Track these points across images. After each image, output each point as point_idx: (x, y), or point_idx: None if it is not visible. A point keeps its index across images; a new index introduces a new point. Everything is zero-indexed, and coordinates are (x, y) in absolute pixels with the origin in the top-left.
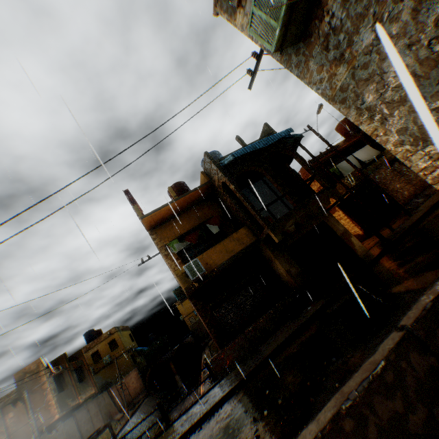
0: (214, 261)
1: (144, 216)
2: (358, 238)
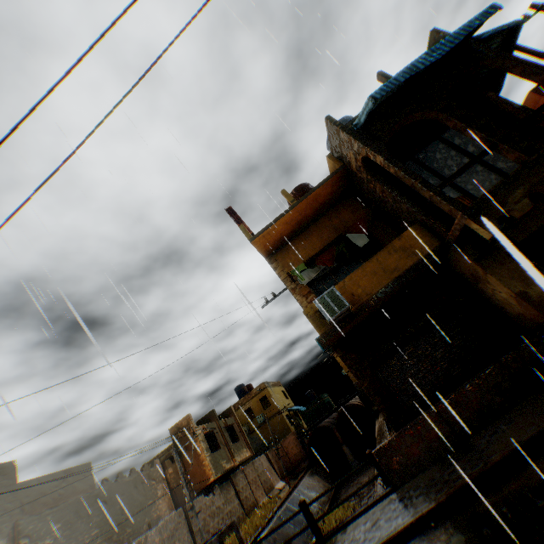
0: (364, 290)
1: (253, 237)
2: None
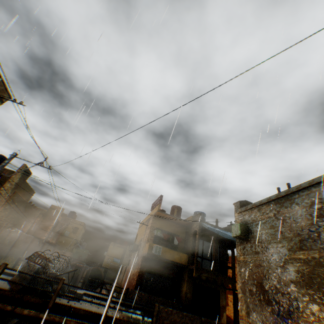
0: (165, 254)
1: (159, 211)
2: (231, 320)
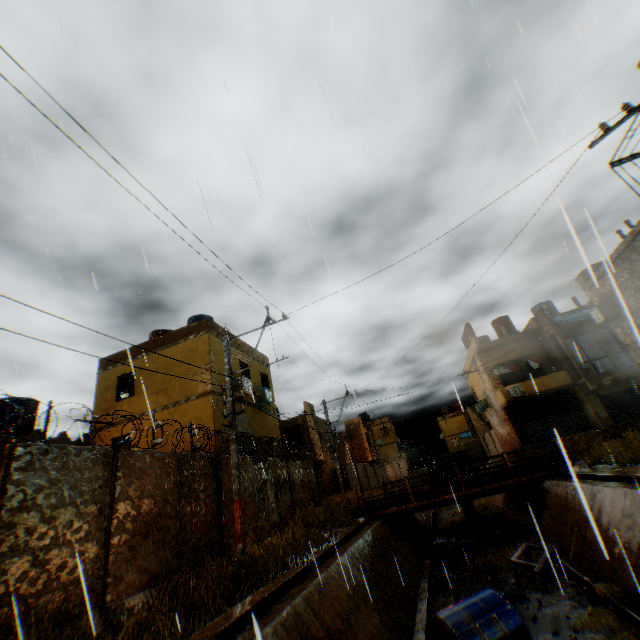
0: (531, 389)
1: (480, 345)
2: None
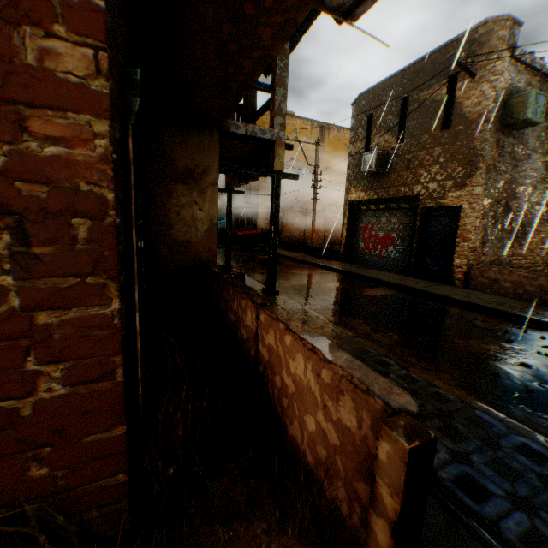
0: None
1: None
2: None
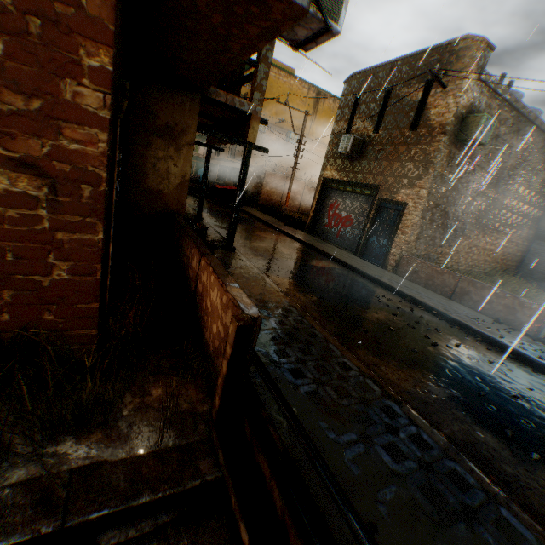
0: None
1: None
2: None
